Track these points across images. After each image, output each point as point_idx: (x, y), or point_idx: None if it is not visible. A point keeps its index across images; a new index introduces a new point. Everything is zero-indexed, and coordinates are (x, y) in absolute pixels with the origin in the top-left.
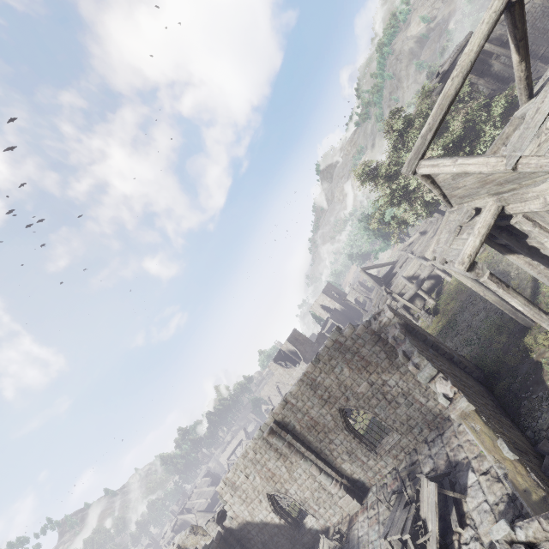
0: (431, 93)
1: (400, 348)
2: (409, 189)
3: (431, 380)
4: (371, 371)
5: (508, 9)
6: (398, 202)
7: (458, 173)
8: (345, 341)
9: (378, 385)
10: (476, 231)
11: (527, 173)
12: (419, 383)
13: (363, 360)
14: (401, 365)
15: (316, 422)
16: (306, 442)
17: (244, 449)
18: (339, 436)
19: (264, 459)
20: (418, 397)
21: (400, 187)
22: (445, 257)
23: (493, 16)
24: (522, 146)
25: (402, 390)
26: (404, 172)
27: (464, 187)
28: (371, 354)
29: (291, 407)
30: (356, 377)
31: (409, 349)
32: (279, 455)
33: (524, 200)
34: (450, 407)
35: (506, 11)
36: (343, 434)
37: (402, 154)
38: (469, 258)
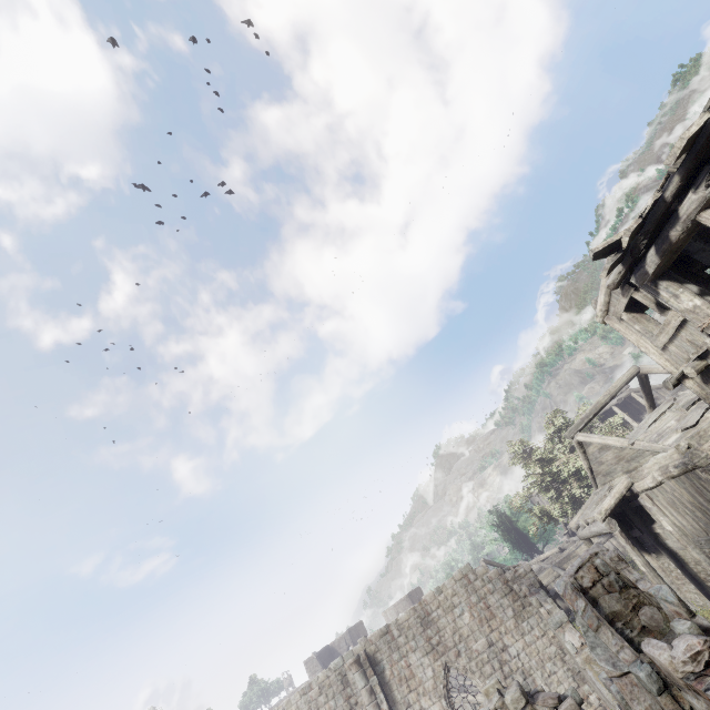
0: None
1: (533, 596)
2: (559, 478)
3: (560, 628)
4: (493, 627)
5: (639, 376)
6: (546, 488)
7: (602, 446)
8: (475, 580)
9: (497, 648)
10: (612, 494)
11: (641, 452)
12: (543, 663)
13: (488, 610)
14: (527, 632)
15: (412, 673)
16: (391, 699)
17: (307, 683)
18: (434, 705)
19: (327, 706)
20: (539, 682)
21: (550, 474)
22: (587, 519)
23: (630, 375)
24: (637, 435)
25: (523, 666)
26: (566, 435)
27: (606, 462)
28: (498, 606)
29: (390, 639)
30: (475, 627)
31: (543, 598)
32: (348, 708)
33: (643, 477)
34: (576, 655)
35: (638, 376)
36: (440, 704)
37: (558, 447)
38: (605, 511)
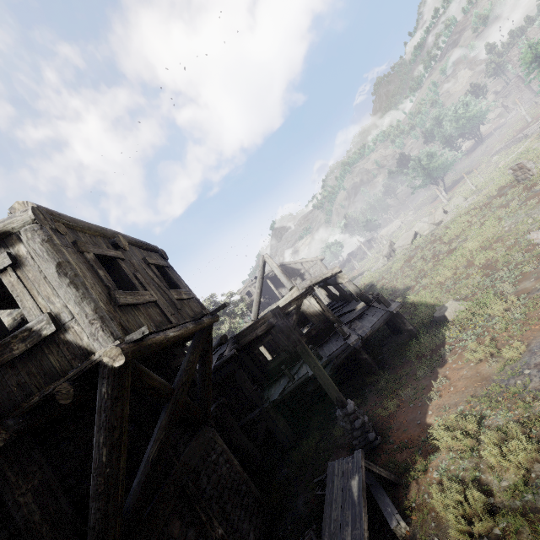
0: (251, 284)
1: None
2: None
3: None
4: None
5: None
6: None
7: None
8: None
9: None
10: None
11: None
12: None
13: None
14: None
15: None
16: None
17: None
18: None
19: None
20: None
21: None
22: None
23: None
24: None
25: None
26: None
27: None
28: None
29: None
30: None
31: None
32: None
33: None
34: None
35: None
36: None
37: None
38: None
